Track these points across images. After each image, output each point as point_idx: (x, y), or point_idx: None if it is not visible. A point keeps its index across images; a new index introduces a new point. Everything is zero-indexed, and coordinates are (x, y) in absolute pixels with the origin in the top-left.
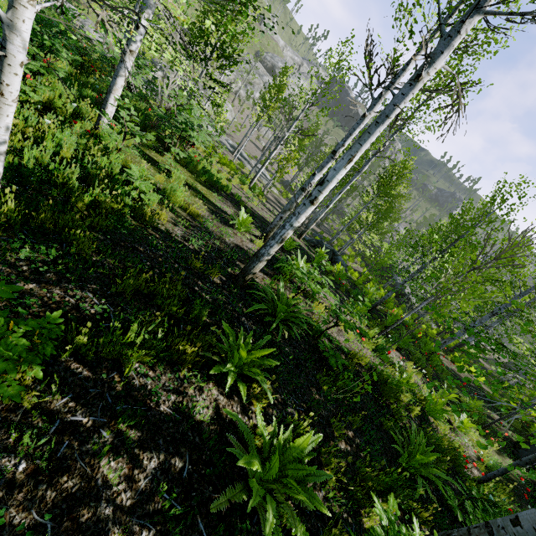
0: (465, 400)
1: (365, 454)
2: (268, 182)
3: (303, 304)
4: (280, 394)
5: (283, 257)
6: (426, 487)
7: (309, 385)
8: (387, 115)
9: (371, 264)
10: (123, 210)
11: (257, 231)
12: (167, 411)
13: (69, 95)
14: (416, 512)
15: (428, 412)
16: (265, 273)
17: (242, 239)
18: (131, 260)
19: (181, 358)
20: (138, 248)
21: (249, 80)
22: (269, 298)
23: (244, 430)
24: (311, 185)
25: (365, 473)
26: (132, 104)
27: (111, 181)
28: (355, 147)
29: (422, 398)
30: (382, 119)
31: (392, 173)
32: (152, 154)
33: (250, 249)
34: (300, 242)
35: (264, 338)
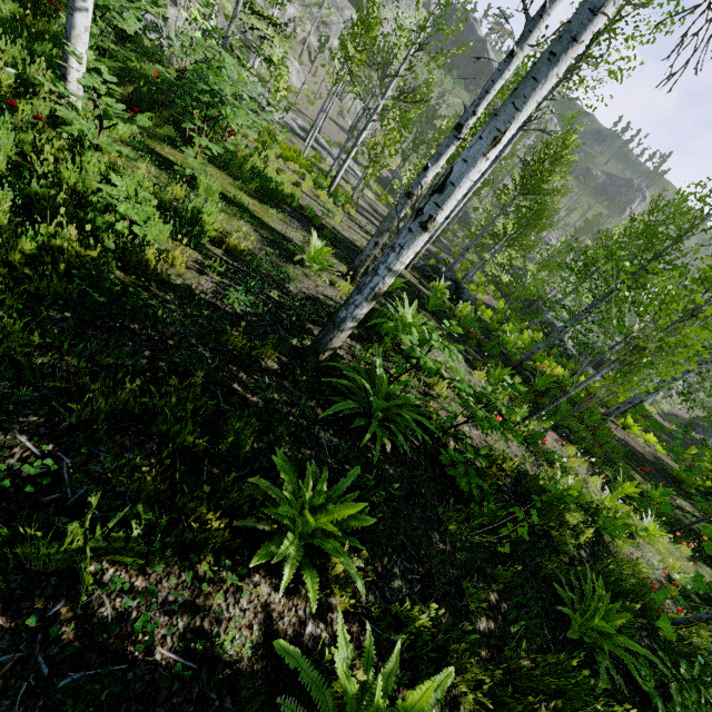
0: (645, 489)
1: (517, 627)
2: (358, 182)
3: (414, 382)
4: (380, 558)
5: (381, 308)
6: (611, 671)
7: (427, 528)
8: (574, 37)
9: (511, 297)
10: (103, 258)
11: (341, 266)
12: (168, 659)
13: (3, 53)
14: (596, 709)
15: (602, 528)
16: (354, 337)
17: (316, 284)
18: (111, 354)
19: (200, 538)
20: (129, 326)
21: (322, 19)
22: (359, 384)
23: (312, 682)
24: (422, 187)
25: (519, 668)
26: (120, 64)
27: (84, 206)
28: (506, 113)
29: (592, 505)
30: (563, 46)
31: (544, 156)
32: (166, 151)
33: (329, 299)
34: (407, 274)
35: (348, 476)
